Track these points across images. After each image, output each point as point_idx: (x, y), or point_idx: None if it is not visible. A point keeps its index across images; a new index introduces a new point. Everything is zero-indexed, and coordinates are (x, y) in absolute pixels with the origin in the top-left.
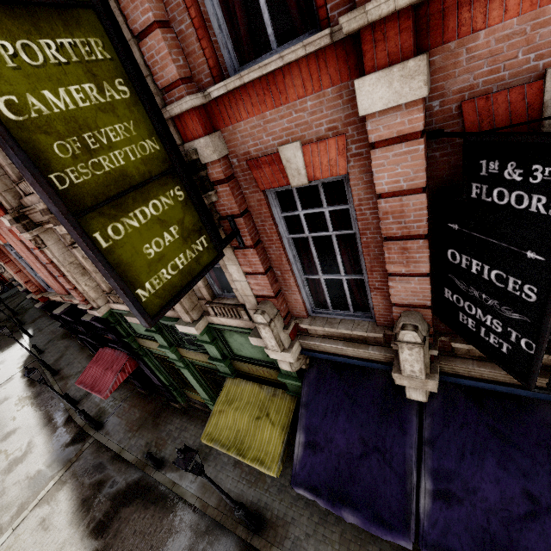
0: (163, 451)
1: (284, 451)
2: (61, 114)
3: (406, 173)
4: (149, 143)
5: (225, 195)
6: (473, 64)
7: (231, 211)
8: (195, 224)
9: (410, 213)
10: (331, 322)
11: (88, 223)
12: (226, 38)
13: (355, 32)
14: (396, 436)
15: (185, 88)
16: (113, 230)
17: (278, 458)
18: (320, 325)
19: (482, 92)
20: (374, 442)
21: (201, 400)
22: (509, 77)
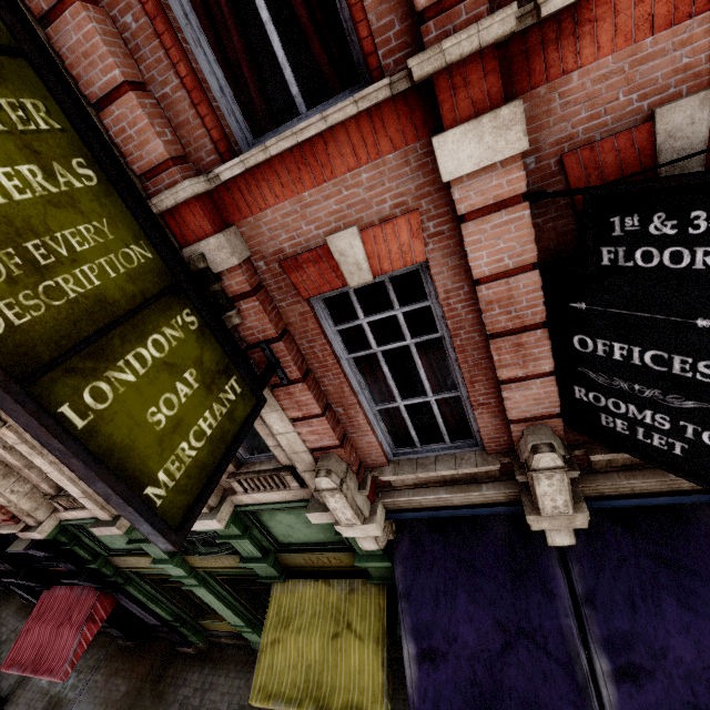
0: None
1: (388, 678)
2: None
3: (511, 248)
4: (135, 249)
5: (252, 313)
6: (569, 110)
7: (263, 334)
8: (218, 361)
9: (521, 298)
10: (423, 464)
11: (46, 391)
12: (232, 103)
13: (422, 80)
14: (542, 605)
15: (179, 170)
16: (92, 394)
17: (382, 693)
18: (410, 471)
19: (584, 142)
20: (515, 622)
21: (229, 630)
22: (612, 122)
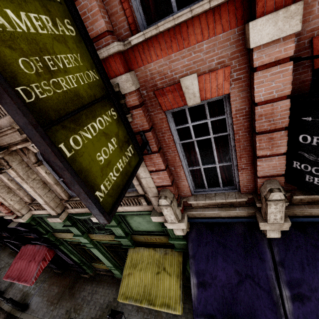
0: (80, 314)
1: (182, 293)
2: (23, 34)
3: (278, 86)
4: (91, 73)
5: (138, 116)
6: None
7: (142, 128)
8: (124, 136)
9: (277, 114)
10: (209, 196)
11: (53, 135)
12: (138, 5)
13: None
14: (258, 264)
15: (111, 37)
16: (73, 141)
17: (179, 299)
18: (202, 199)
19: None
20: (245, 271)
21: (104, 268)
22: None
